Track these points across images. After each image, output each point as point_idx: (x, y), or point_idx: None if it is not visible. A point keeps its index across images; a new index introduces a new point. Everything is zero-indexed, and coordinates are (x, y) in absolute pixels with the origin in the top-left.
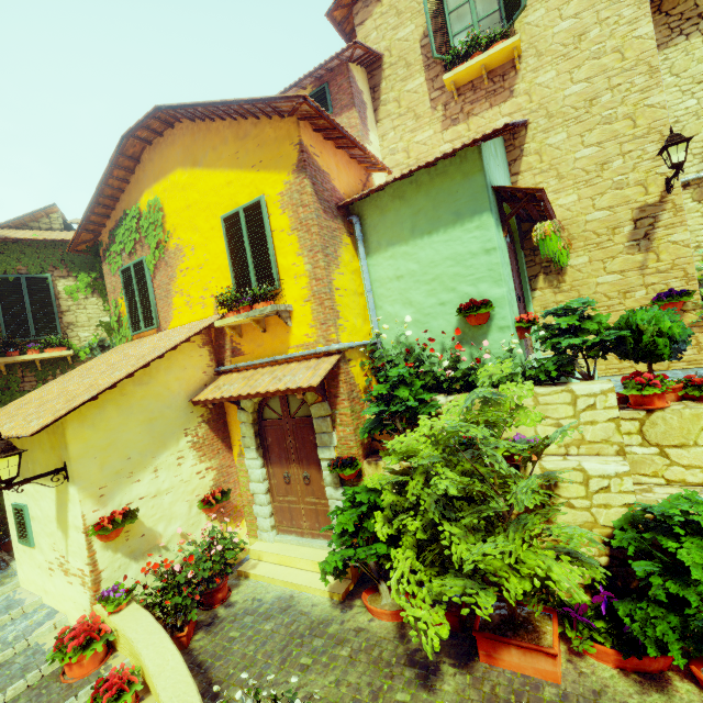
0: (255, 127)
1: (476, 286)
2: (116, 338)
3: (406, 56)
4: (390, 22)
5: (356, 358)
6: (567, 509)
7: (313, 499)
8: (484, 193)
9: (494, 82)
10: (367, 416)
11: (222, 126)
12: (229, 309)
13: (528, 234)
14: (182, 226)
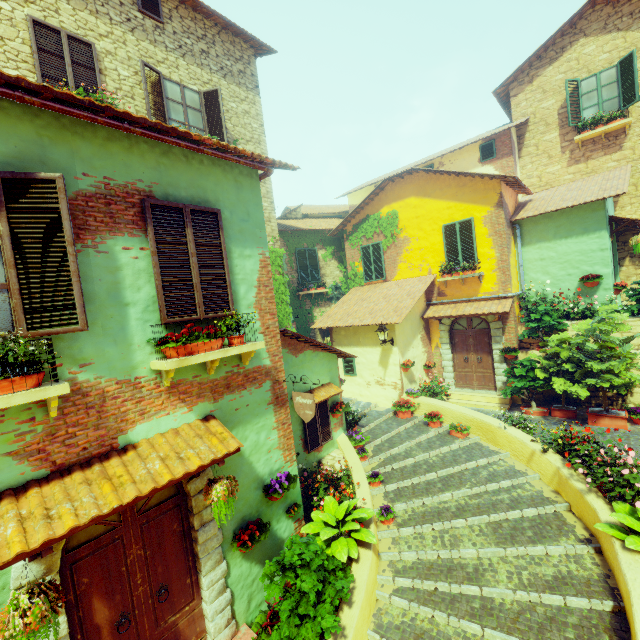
0: (471, 182)
1: (592, 267)
2: (351, 284)
3: (546, 119)
4: (537, 97)
5: (515, 301)
6: (636, 371)
7: (482, 370)
8: (604, 221)
9: (609, 140)
10: (518, 330)
11: (448, 178)
12: (445, 273)
13: (622, 234)
14: (411, 227)
